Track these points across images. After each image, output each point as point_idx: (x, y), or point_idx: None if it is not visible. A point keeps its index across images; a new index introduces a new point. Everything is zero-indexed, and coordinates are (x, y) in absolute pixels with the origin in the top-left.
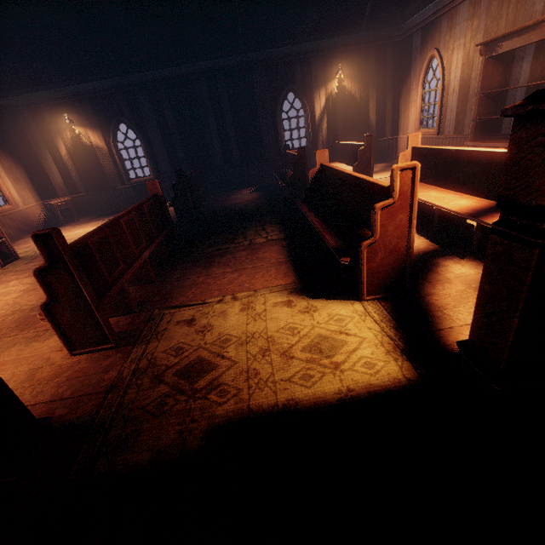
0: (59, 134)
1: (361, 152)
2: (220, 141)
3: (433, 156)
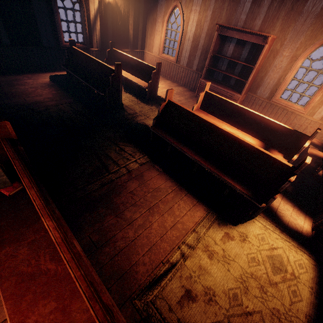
0: None
1: (154, 74)
2: None
3: (223, 103)
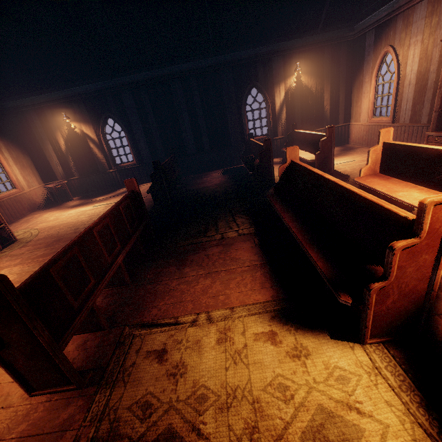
0: (58, 129)
1: (323, 142)
2: (192, 131)
3: (412, 153)
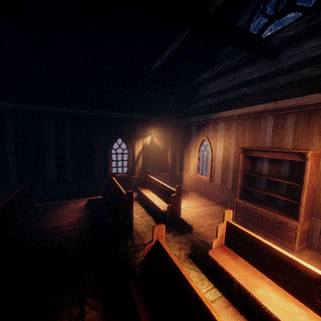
0: None
1: (173, 197)
2: (57, 161)
3: (255, 243)
